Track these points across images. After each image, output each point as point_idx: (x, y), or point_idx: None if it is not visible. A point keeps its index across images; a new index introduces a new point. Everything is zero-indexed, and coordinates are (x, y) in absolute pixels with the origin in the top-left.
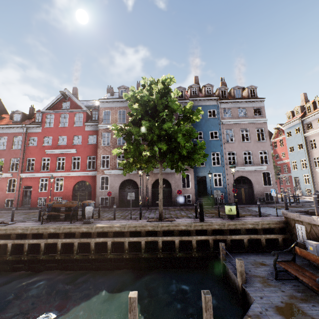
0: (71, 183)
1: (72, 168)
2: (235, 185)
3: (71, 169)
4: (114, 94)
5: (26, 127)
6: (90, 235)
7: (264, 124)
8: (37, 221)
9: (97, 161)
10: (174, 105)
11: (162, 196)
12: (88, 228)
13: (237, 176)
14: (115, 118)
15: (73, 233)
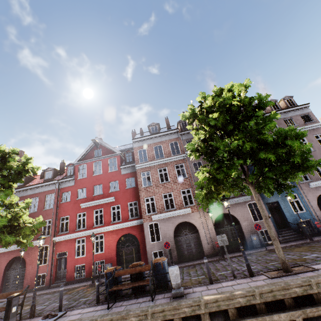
0: (112, 239)
1: (112, 220)
2: (320, 206)
3: (111, 221)
4: (143, 134)
5: (59, 183)
6: (197, 319)
7: (320, 129)
8: (92, 303)
9: (141, 206)
10: (268, 102)
11: (231, 237)
12: (192, 306)
13: (318, 194)
14: (152, 155)
15: (168, 320)
